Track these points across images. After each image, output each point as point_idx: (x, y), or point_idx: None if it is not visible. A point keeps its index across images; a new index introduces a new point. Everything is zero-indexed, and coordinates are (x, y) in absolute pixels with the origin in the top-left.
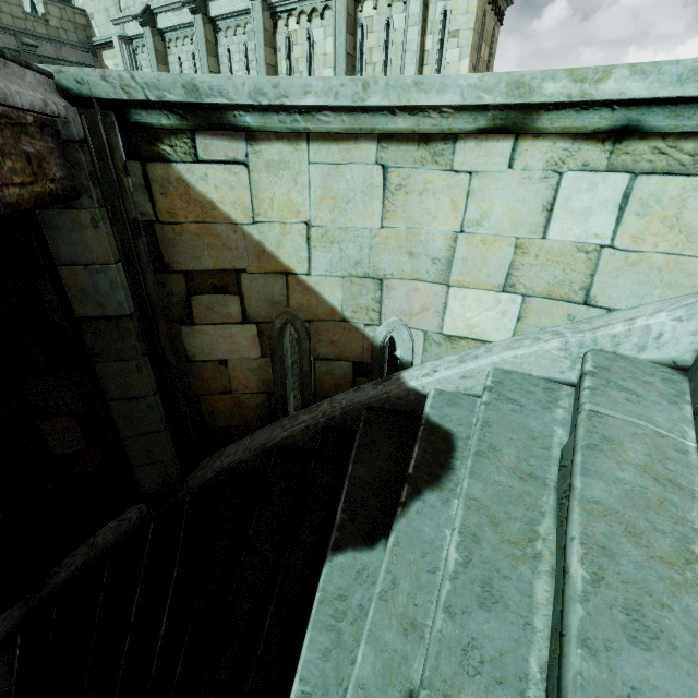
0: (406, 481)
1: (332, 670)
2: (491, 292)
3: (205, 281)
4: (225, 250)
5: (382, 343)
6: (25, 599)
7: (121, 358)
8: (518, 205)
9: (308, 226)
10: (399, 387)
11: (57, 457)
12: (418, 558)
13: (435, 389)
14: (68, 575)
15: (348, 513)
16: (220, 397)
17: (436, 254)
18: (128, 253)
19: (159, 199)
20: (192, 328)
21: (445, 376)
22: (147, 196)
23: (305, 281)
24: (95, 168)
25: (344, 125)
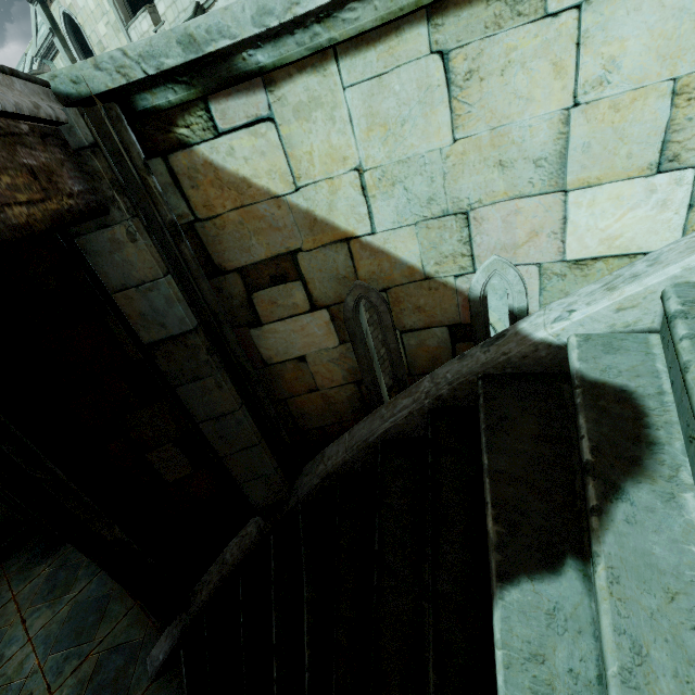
0: (586, 473)
1: None
2: (637, 180)
3: (261, 274)
4: (273, 232)
5: (481, 293)
6: (179, 617)
7: (198, 377)
8: (671, 24)
9: (359, 172)
10: (521, 343)
11: (171, 484)
12: (663, 604)
13: (577, 335)
14: (208, 593)
15: (503, 523)
16: (307, 397)
17: (540, 152)
18: (174, 262)
19: (191, 193)
20: (261, 330)
21: (589, 315)
22: (179, 195)
23: (371, 243)
24: (115, 174)
25: (377, 15)
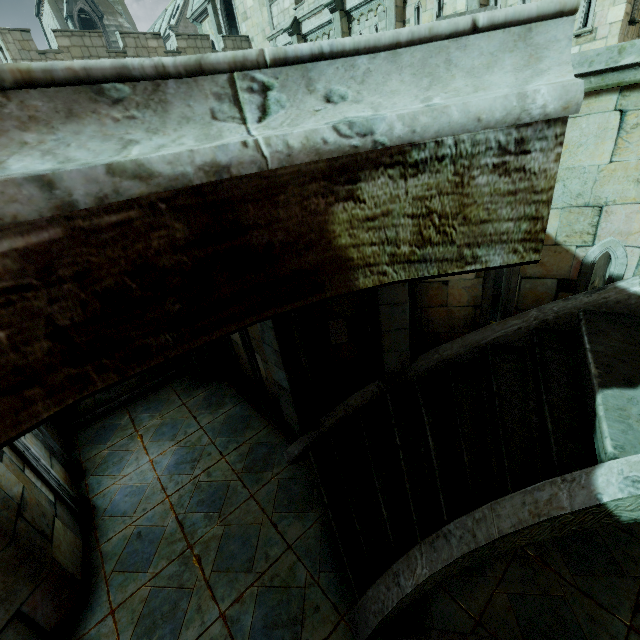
0: None
1: (632, 439)
2: None
3: None
4: None
5: (592, 261)
6: (309, 432)
7: None
8: None
9: None
10: (619, 293)
11: (332, 345)
12: None
13: None
14: (336, 420)
15: (602, 370)
16: (437, 309)
17: None
18: None
19: None
20: None
21: None
22: None
23: None
24: None
25: (590, 86)
